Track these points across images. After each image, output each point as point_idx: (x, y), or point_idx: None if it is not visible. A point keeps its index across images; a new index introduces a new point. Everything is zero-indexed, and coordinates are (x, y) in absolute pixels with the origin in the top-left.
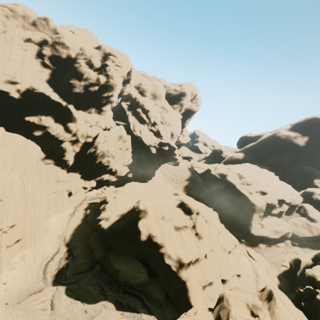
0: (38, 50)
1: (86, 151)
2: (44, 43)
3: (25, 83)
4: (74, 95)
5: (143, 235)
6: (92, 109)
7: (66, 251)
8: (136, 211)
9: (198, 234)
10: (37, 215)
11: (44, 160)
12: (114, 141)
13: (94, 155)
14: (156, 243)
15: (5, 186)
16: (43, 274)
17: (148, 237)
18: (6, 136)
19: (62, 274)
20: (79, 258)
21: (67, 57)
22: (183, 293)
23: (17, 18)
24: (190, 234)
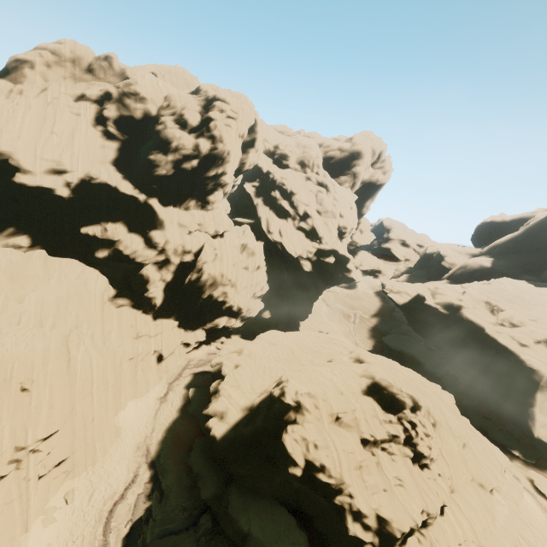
0: (97, 112)
1: (183, 279)
2: (106, 99)
3: (78, 170)
4: (158, 180)
5: (293, 465)
6: (190, 202)
7: (148, 480)
8: (275, 409)
9: (418, 458)
10: (96, 408)
11: (114, 300)
12: (232, 255)
13: (198, 285)
14: (323, 485)
15: (34, 361)
16: (104, 535)
17: (304, 471)
18: (49, 264)
19: (138, 534)
20: (171, 496)
21: (143, 116)
22: None
23: (64, 65)
24: (399, 460)
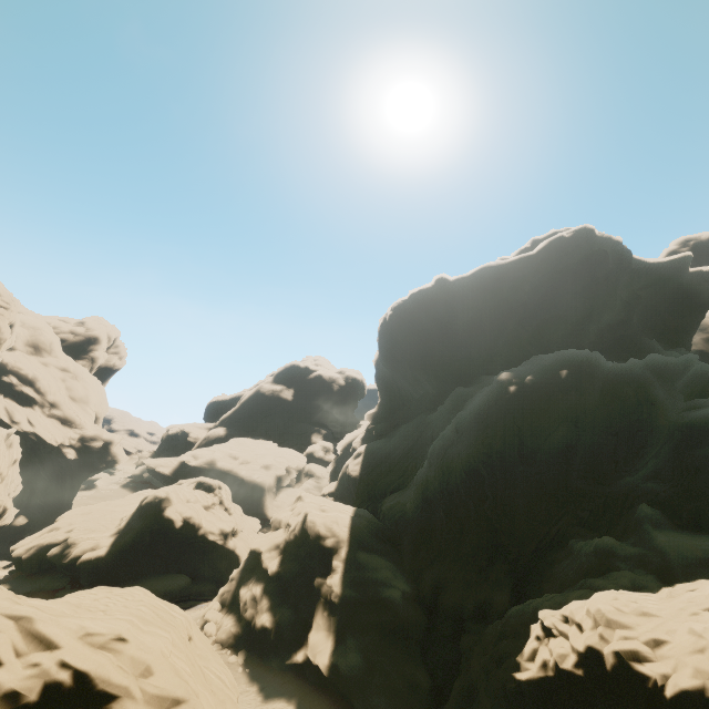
0: None
1: None
2: None
3: None
4: None
5: (178, 521)
6: None
7: None
8: (157, 503)
9: (227, 509)
10: None
11: None
12: (3, 445)
13: None
14: (193, 527)
15: None
16: None
17: (184, 522)
18: None
19: None
20: None
21: None
22: (235, 564)
23: None
24: (221, 510)
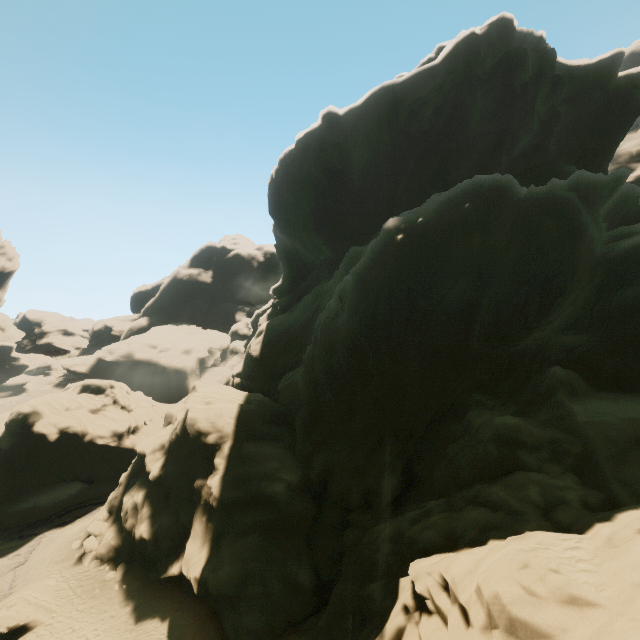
0: None
1: None
2: None
3: None
4: None
5: (51, 434)
6: None
7: None
8: (20, 419)
9: (125, 407)
10: None
11: None
12: None
13: None
14: (75, 435)
15: None
16: None
17: (60, 434)
18: None
19: None
20: None
21: None
22: None
23: None
24: (115, 410)
